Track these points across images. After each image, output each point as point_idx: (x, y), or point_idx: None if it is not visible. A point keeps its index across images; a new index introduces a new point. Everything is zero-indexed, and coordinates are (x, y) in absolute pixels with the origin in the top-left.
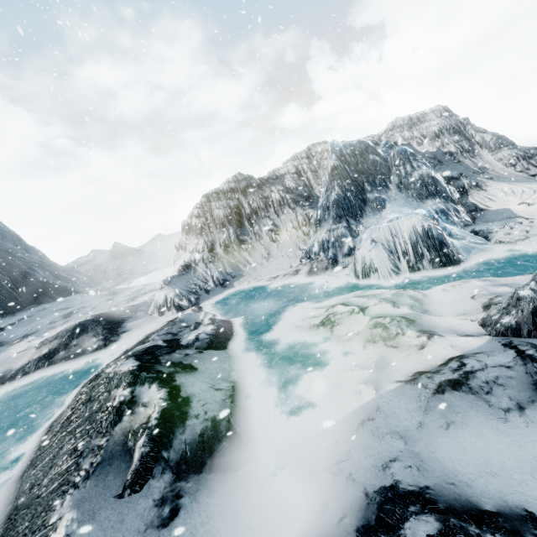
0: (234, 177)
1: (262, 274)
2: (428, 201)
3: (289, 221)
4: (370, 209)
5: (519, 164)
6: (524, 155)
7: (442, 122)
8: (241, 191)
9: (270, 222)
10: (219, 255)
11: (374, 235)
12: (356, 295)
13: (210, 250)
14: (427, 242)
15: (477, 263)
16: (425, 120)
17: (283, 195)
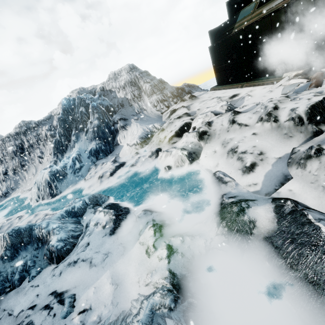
0: (19, 124)
1: (27, 186)
2: (93, 142)
3: (49, 150)
4: (70, 147)
5: (159, 105)
6: (162, 99)
7: (127, 77)
8: (23, 133)
9: (39, 151)
10: (10, 176)
11: (37, 178)
12: (11, 217)
13: (4, 174)
14: (46, 185)
15: (65, 195)
16: (121, 75)
17: (46, 133)
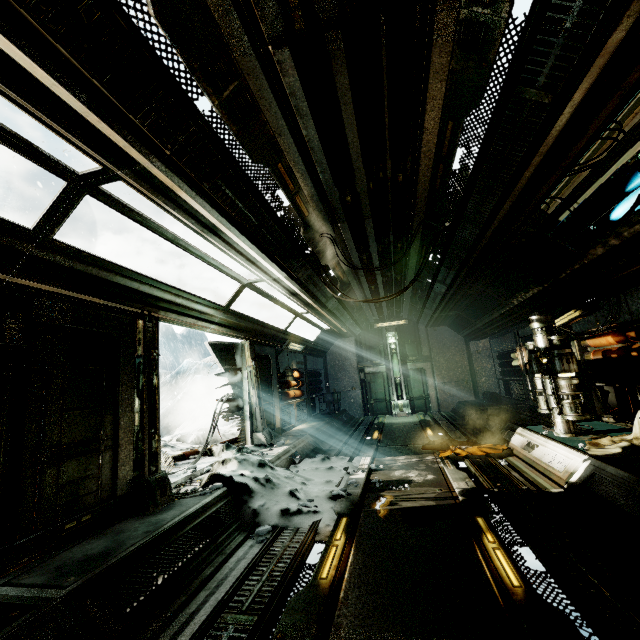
0: None
1: None
2: None
3: None
4: None
5: None
6: None
7: None
8: None
9: None
10: None
11: None
12: None
13: None
14: None
15: None
16: None
17: None
